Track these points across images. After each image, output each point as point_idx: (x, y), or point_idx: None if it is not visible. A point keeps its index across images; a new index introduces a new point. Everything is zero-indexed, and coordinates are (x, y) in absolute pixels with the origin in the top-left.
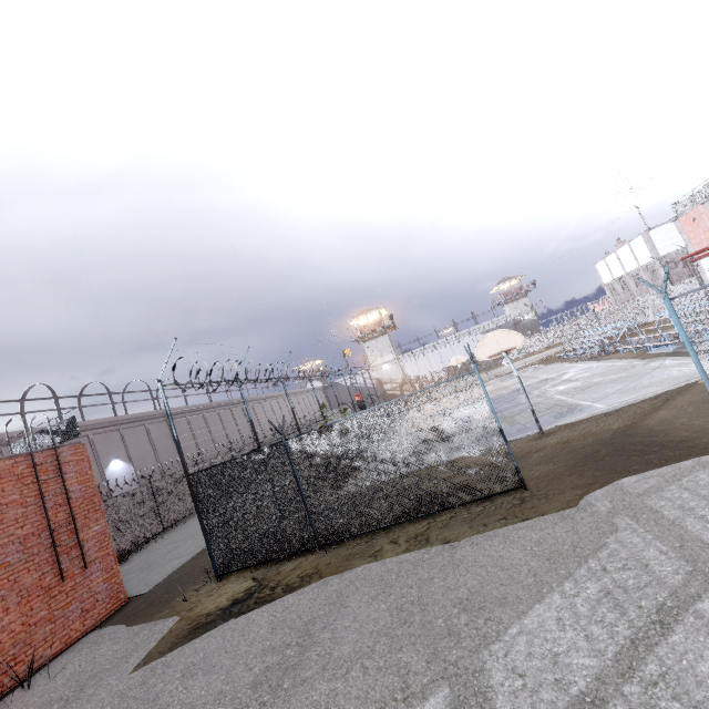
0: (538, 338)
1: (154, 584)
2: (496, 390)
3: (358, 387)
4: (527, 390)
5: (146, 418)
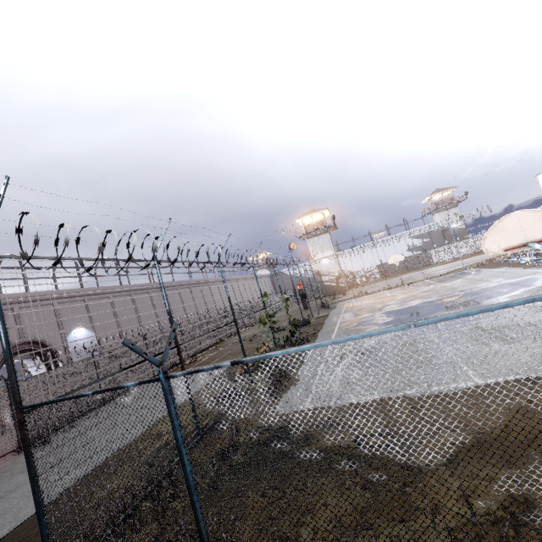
0: (466, 244)
1: (21, 519)
2: (442, 290)
3: (300, 277)
4: (491, 295)
5: (111, 291)
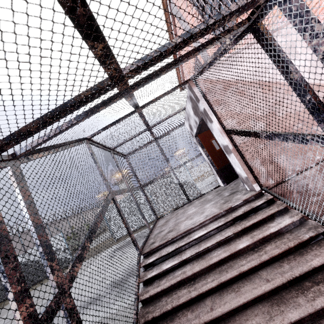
0: None
1: None
2: None
3: None
4: None
5: None
